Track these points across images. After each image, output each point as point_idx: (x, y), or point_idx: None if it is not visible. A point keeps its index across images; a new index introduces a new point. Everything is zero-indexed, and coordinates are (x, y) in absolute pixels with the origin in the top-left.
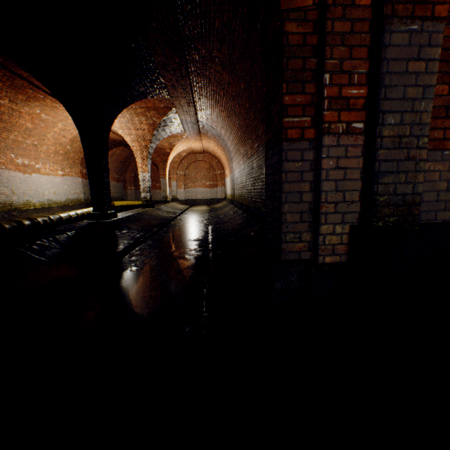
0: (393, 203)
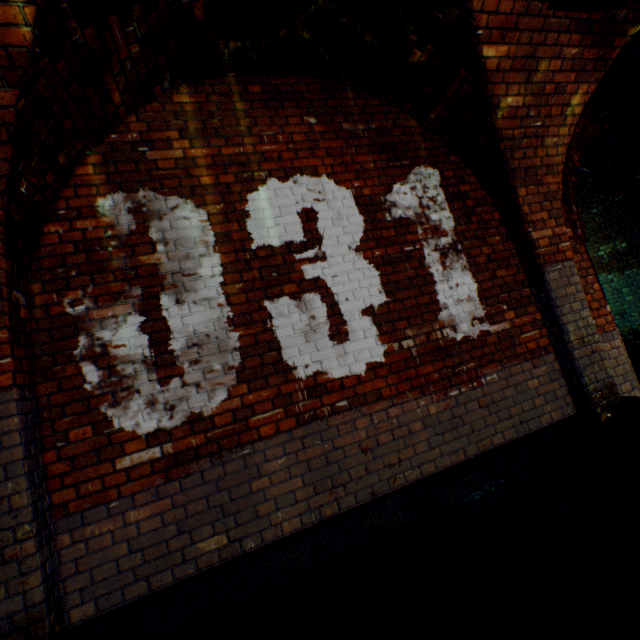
0: None
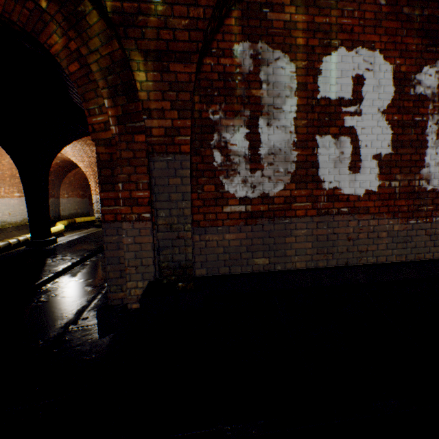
0: (173, 267)
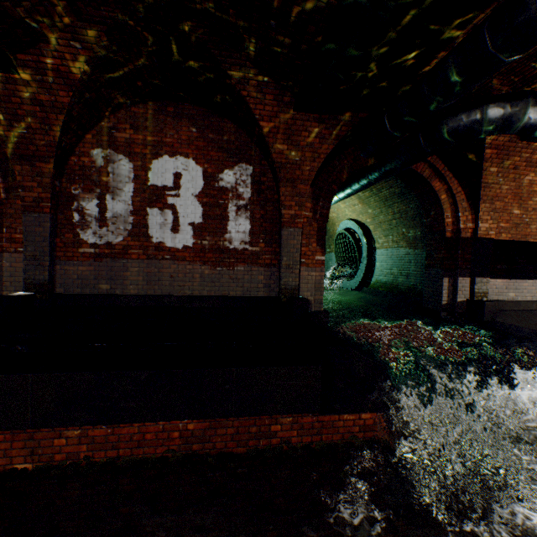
0: (35, 283)
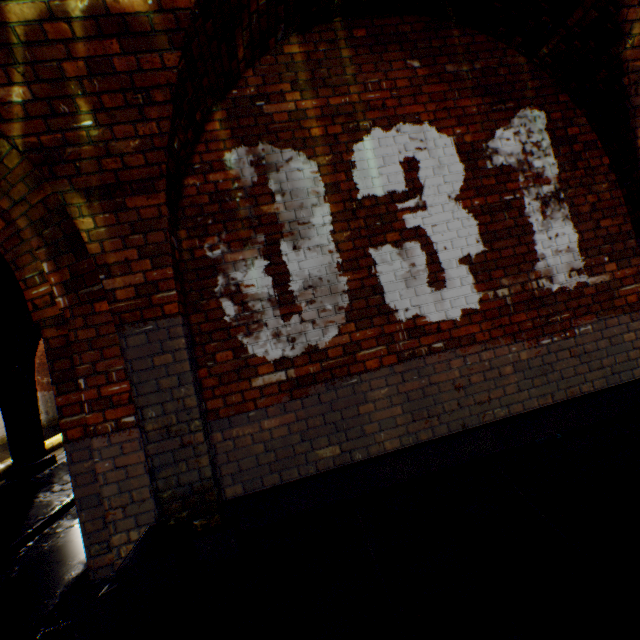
0: (182, 495)
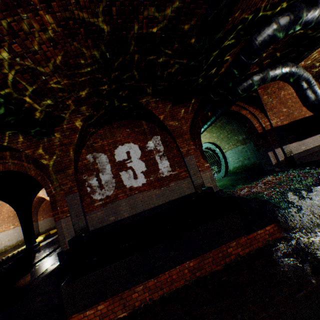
0: (80, 229)
